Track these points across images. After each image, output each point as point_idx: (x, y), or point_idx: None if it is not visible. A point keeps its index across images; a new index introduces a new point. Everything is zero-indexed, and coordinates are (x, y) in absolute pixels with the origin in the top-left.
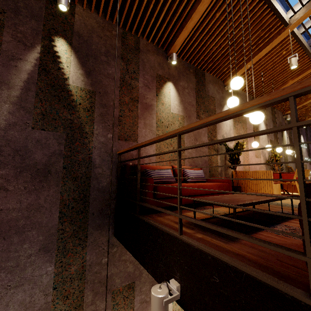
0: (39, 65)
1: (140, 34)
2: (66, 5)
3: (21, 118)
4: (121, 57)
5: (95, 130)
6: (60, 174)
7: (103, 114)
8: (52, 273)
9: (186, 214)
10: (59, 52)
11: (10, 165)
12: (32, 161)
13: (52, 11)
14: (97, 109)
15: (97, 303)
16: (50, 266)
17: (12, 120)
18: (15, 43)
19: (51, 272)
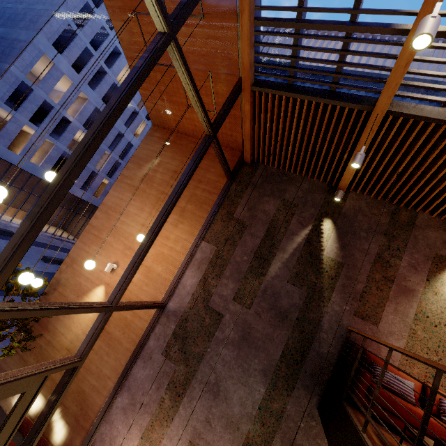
0: (306, 238)
1: (421, 208)
2: (340, 198)
3: (283, 273)
4: (385, 233)
5: (332, 297)
6: (293, 322)
7: (345, 285)
8: (262, 395)
9: (402, 444)
10: (323, 229)
11: (267, 302)
12: (279, 304)
13: (328, 200)
14: (341, 279)
15: None
16: (262, 388)
17: (278, 273)
18: (297, 224)
19: (261, 393)
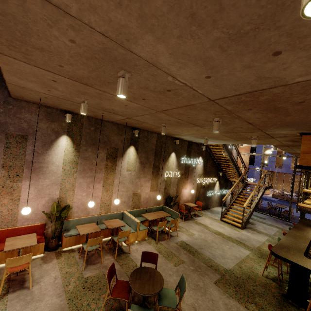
0: None
1: None
2: None
3: None
4: None
5: None
6: None
7: None
8: None
9: None
10: None
11: None
12: None
13: None
14: None
15: None
16: None
17: None
18: None
19: None
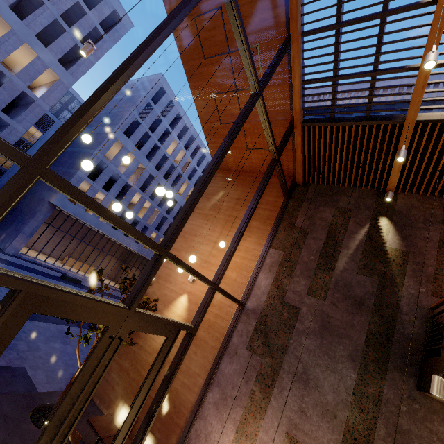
0: (366, 235)
1: None
2: (391, 197)
3: (351, 266)
4: (442, 221)
5: (405, 282)
6: (370, 308)
7: (415, 270)
8: (354, 380)
9: None
10: (381, 226)
11: (341, 293)
12: (353, 293)
13: (379, 202)
14: (410, 265)
15: None
16: (353, 373)
17: (346, 267)
18: (355, 224)
19: (353, 378)
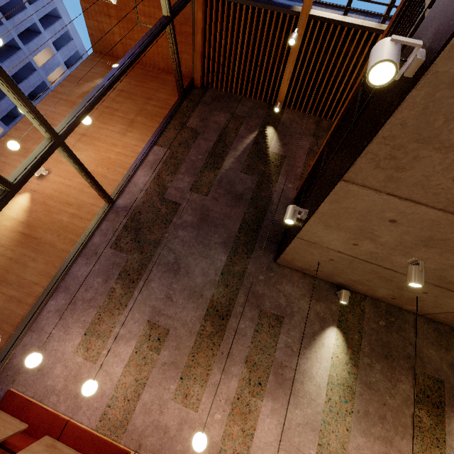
0: (254, 140)
1: (335, 119)
2: (279, 108)
3: (236, 166)
4: (313, 135)
5: (279, 180)
6: (248, 201)
7: (288, 170)
8: (224, 262)
9: None
10: (267, 133)
11: (224, 189)
12: (235, 189)
13: (269, 114)
14: (285, 167)
15: (246, 309)
16: (224, 257)
17: (232, 166)
18: (245, 130)
19: (223, 261)
